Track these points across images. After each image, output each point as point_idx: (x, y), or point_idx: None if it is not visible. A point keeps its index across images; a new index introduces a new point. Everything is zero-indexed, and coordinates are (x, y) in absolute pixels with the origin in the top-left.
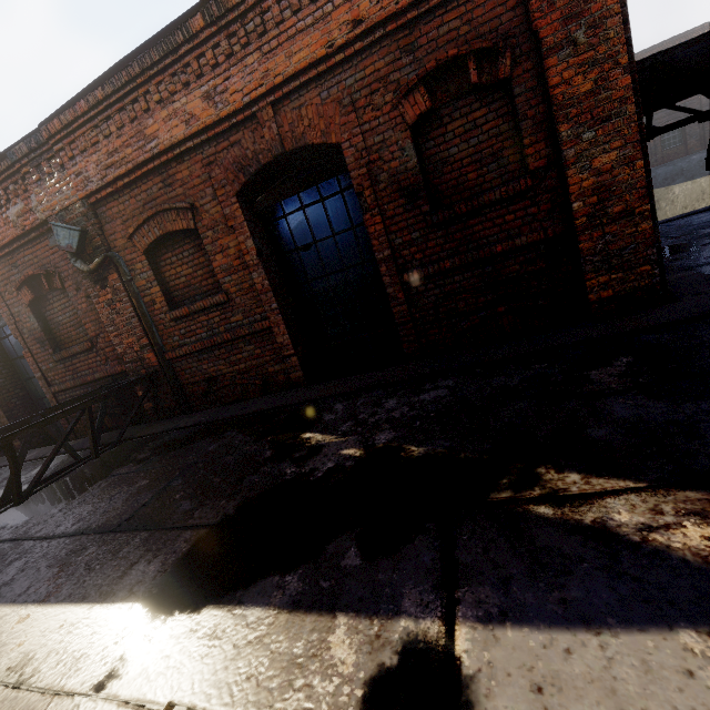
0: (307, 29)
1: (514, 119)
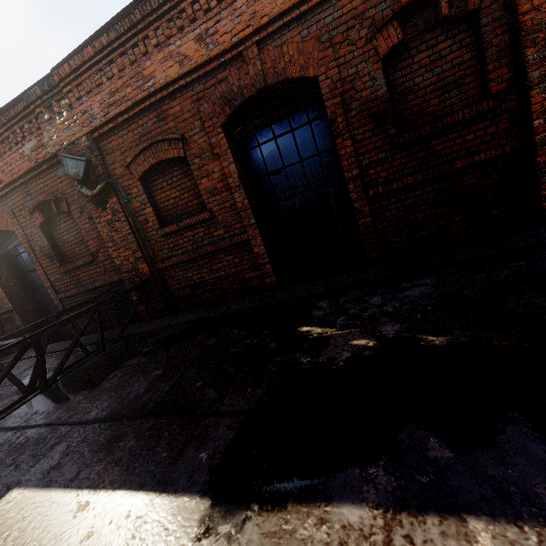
0: None
1: (476, 48)
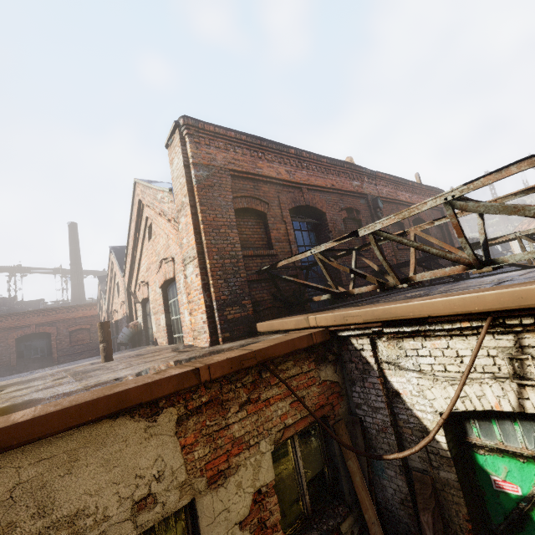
0: (422, 199)
1: (441, 234)
